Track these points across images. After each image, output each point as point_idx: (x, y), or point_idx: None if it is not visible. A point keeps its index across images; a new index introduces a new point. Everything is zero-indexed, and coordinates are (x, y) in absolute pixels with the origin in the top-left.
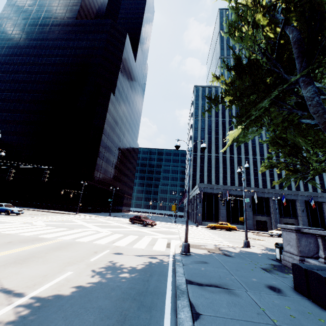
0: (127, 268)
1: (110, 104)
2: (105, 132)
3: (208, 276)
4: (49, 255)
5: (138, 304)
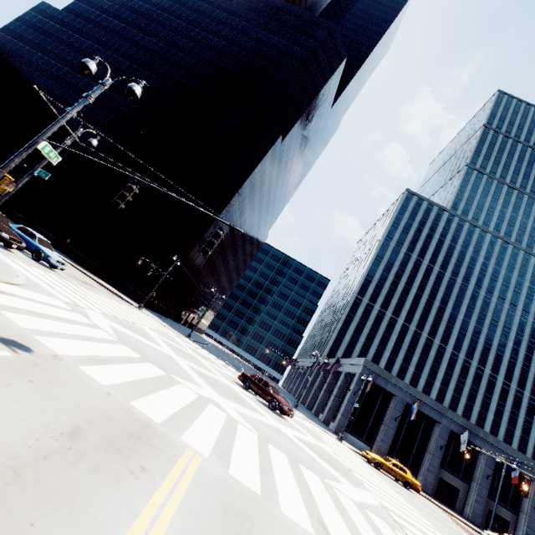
0: None
1: (271, 152)
2: (240, 193)
3: None
4: None
5: None
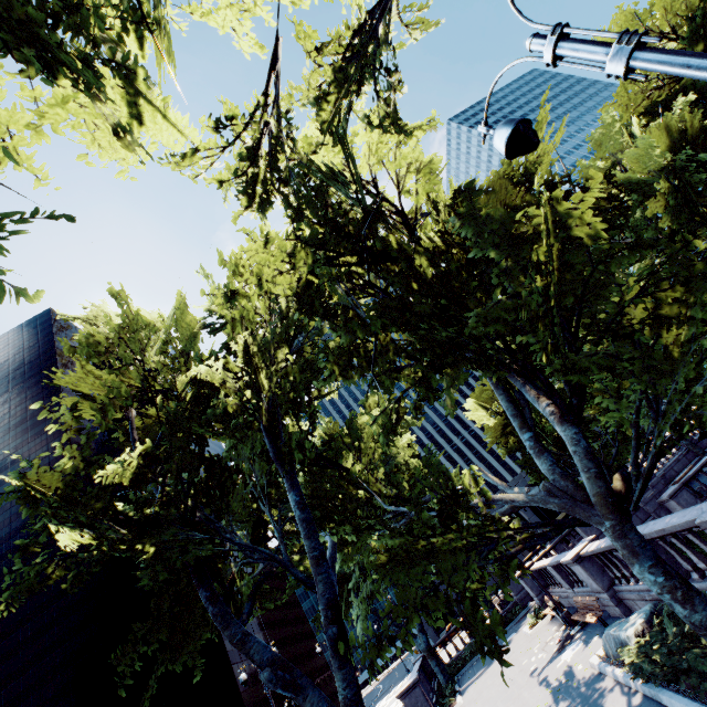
0: None
1: None
2: None
3: None
4: None
5: None
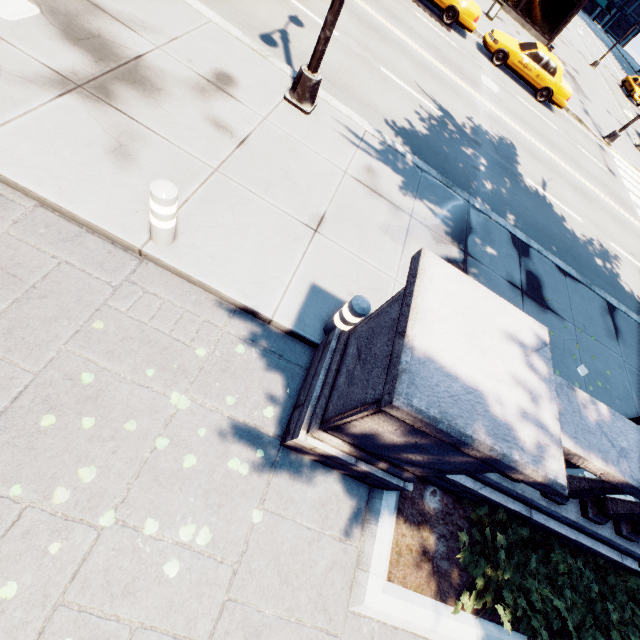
0: (612, 270)
1: None
2: None
3: (637, 343)
4: (599, 211)
5: (561, 250)
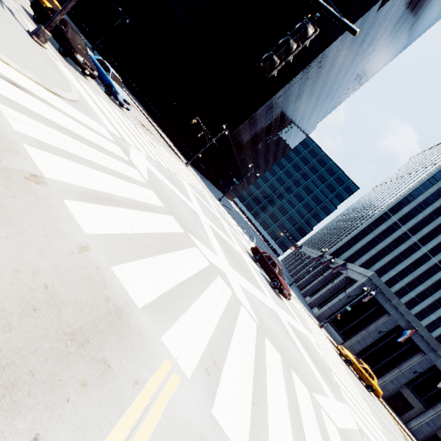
0: None
1: (359, 23)
2: (306, 71)
3: None
4: None
5: None
